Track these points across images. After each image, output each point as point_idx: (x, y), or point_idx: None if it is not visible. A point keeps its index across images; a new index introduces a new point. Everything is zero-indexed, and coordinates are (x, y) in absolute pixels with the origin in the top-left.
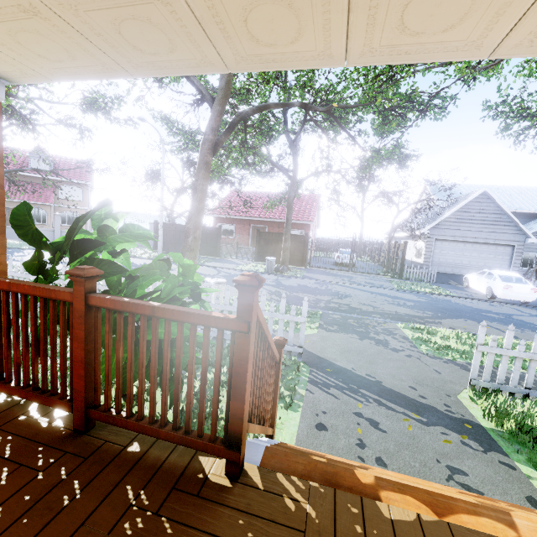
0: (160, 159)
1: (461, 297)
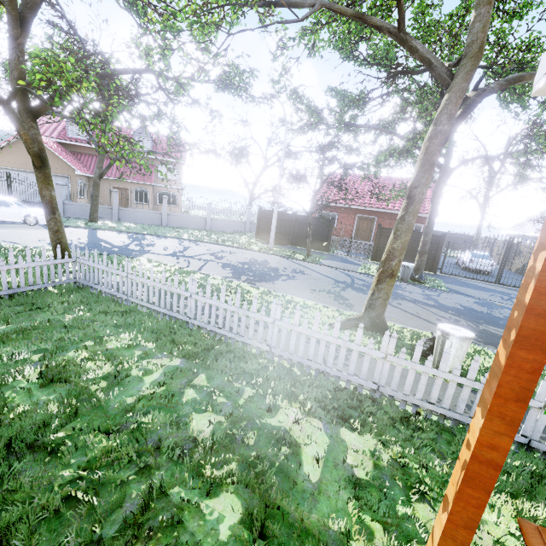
0: (244, 134)
1: None
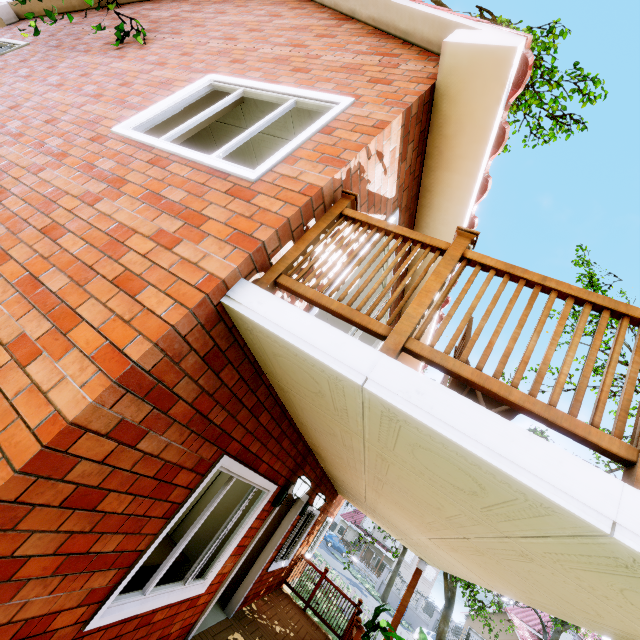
0: None
1: None
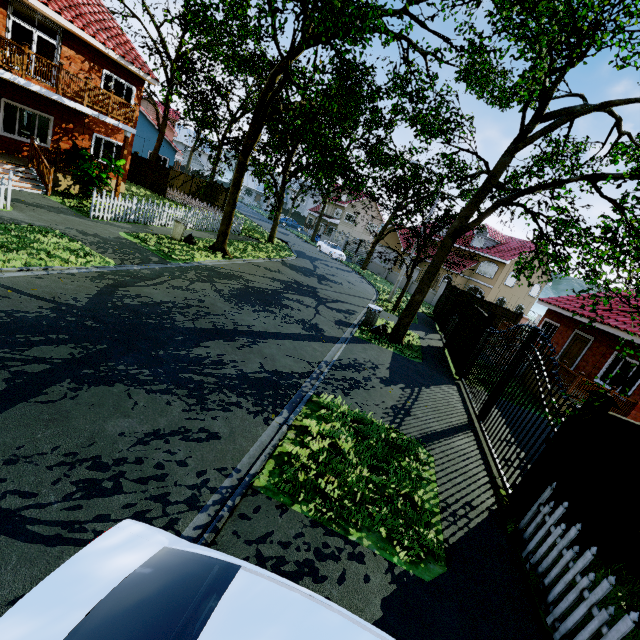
0: None
1: (237, 488)
